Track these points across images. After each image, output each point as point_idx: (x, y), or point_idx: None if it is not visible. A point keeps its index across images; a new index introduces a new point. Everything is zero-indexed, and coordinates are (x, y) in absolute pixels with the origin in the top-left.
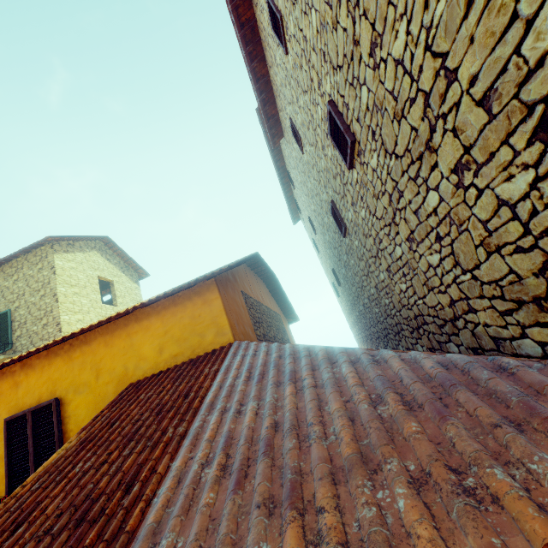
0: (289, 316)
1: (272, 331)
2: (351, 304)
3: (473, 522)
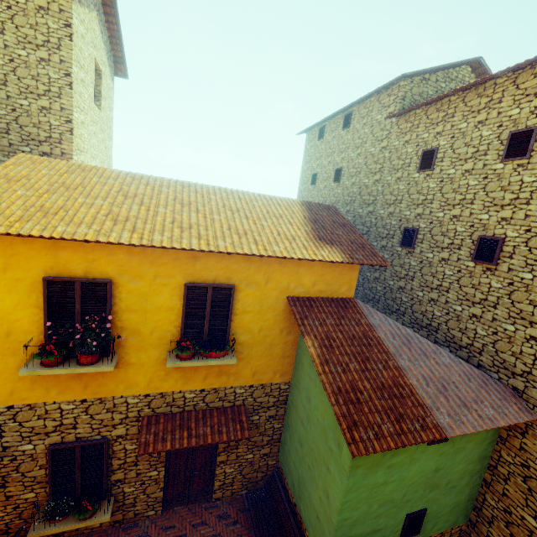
0: None
1: None
2: None
3: (505, 418)
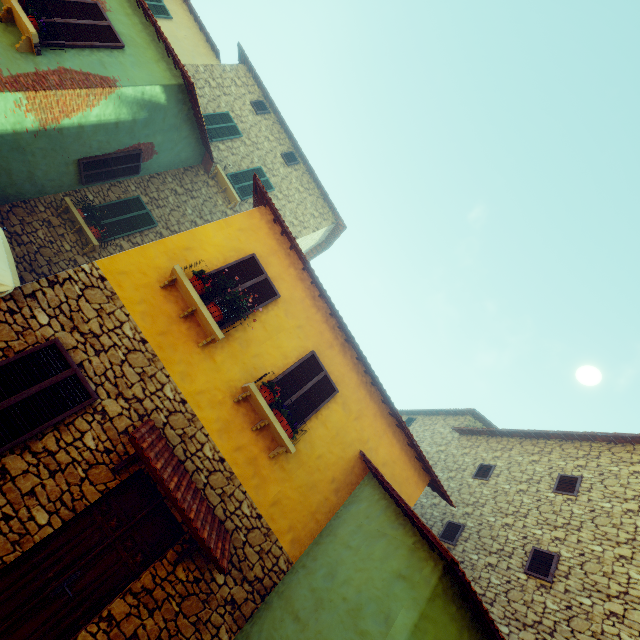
0: None
1: None
2: None
3: None
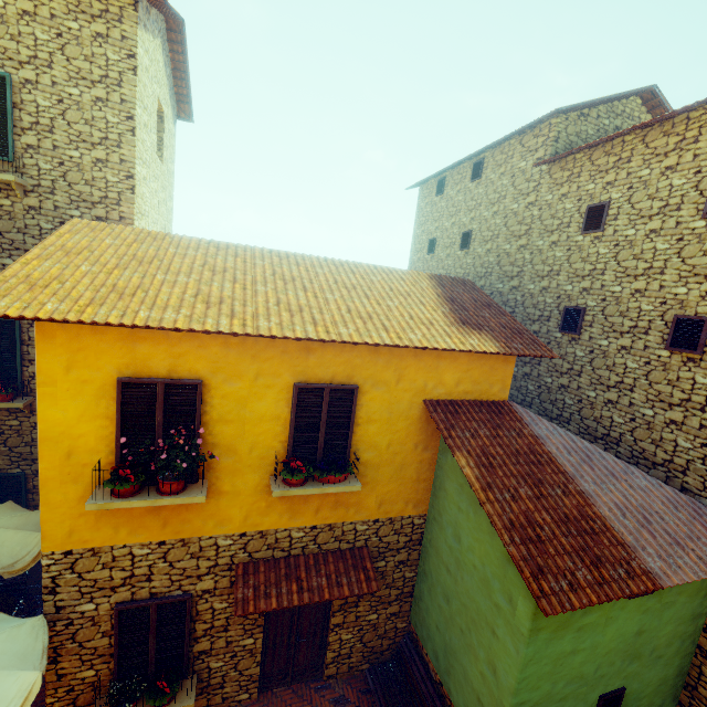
0: None
1: None
2: None
3: None
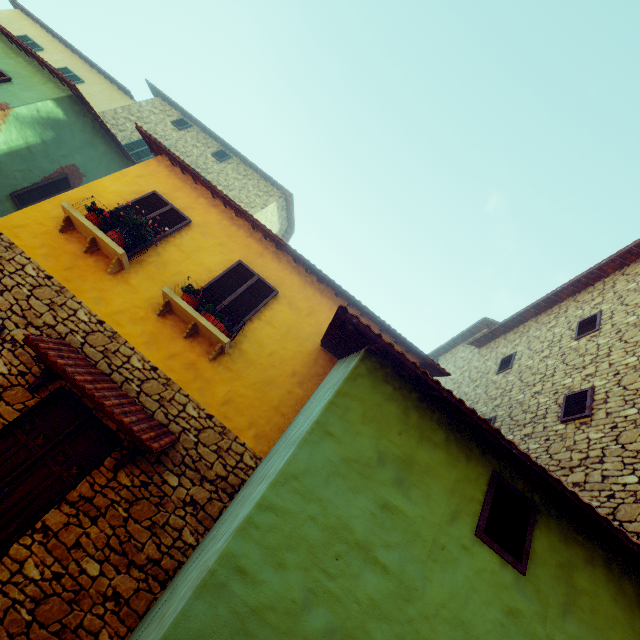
0: None
1: None
2: None
3: None
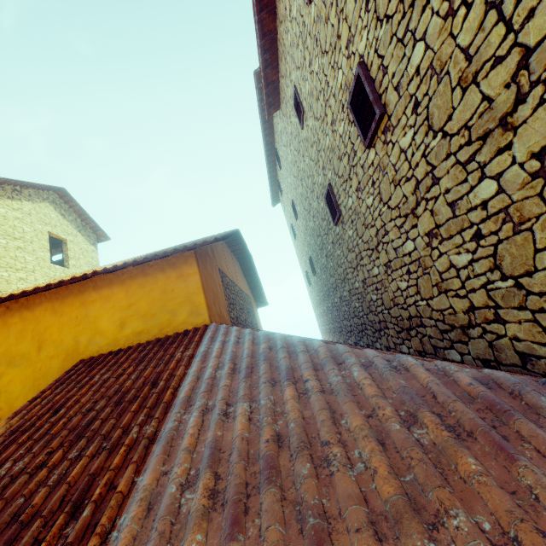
0: (259, 300)
1: (244, 314)
2: (324, 295)
3: None
